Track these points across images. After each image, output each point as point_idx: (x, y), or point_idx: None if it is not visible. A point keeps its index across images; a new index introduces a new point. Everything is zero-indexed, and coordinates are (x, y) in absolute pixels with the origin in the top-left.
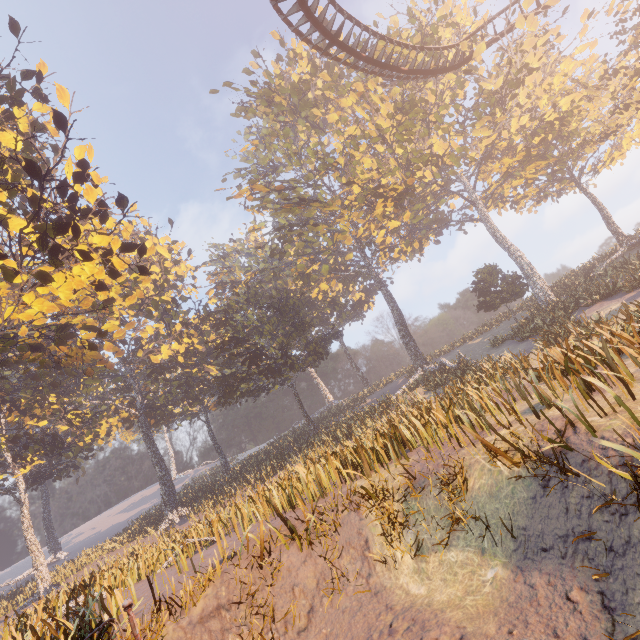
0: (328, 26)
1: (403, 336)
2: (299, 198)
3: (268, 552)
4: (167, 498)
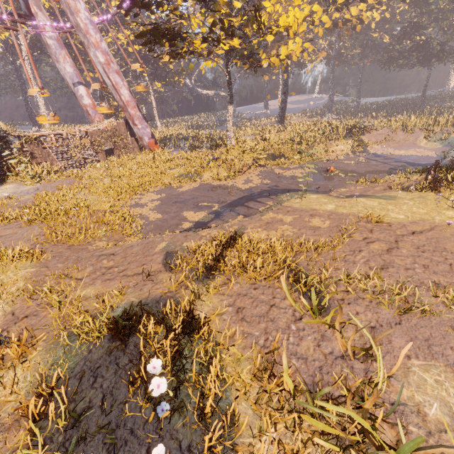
0: None
1: None
2: None
3: (395, 130)
4: (329, 107)
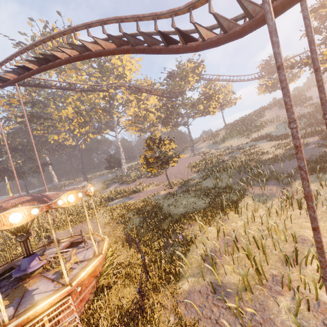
0: (32, 83)
1: (81, 169)
2: (31, 115)
3: None
4: None
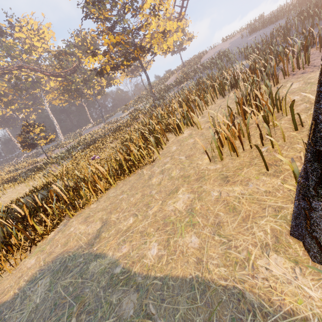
0: None
1: None
2: None
3: None
4: None
